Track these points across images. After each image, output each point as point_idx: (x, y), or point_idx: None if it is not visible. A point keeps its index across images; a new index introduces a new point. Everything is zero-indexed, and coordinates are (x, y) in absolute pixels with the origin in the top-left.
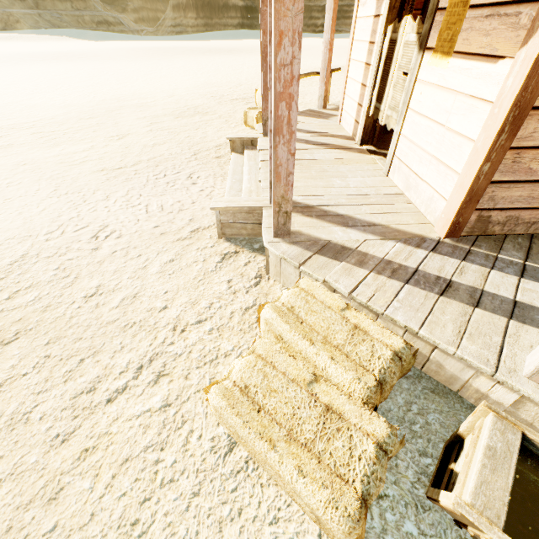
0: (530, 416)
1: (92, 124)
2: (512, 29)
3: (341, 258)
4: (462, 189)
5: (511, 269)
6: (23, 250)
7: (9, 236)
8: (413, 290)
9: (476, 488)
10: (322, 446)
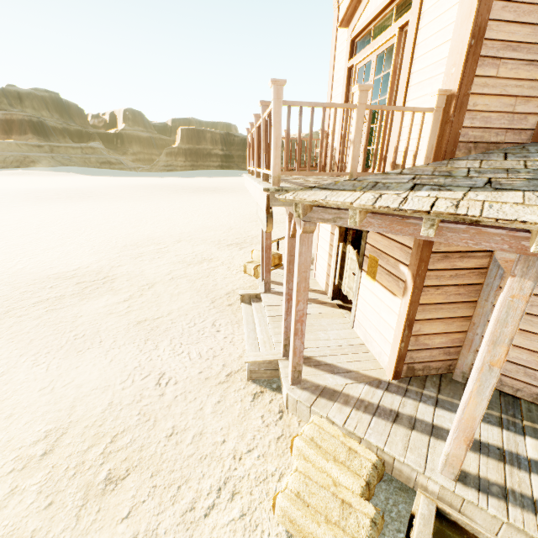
0: (449, 498)
1: (123, 272)
2: (397, 286)
3: (334, 399)
4: (394, 354)
5: (430, 401)
6: (108, 399)
7: (93, 386)
8: (378, 420)
9: (417, 535)
10: (344, 523)
